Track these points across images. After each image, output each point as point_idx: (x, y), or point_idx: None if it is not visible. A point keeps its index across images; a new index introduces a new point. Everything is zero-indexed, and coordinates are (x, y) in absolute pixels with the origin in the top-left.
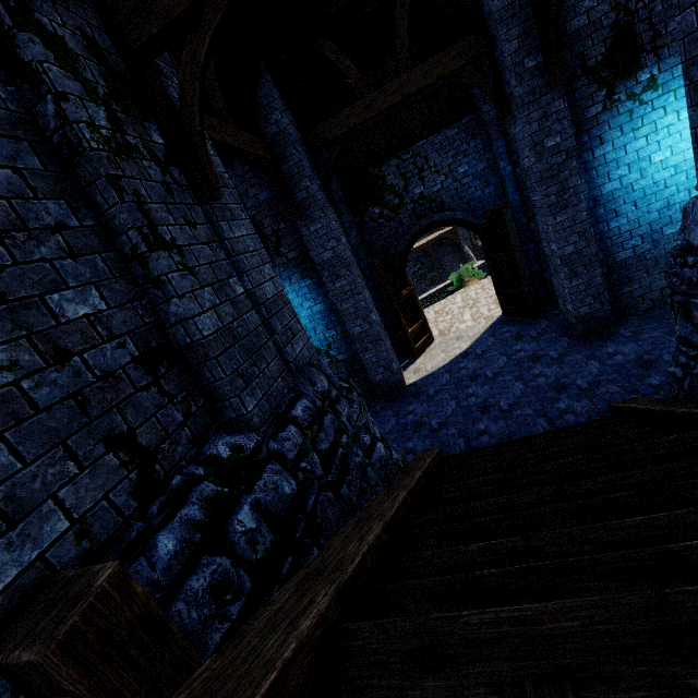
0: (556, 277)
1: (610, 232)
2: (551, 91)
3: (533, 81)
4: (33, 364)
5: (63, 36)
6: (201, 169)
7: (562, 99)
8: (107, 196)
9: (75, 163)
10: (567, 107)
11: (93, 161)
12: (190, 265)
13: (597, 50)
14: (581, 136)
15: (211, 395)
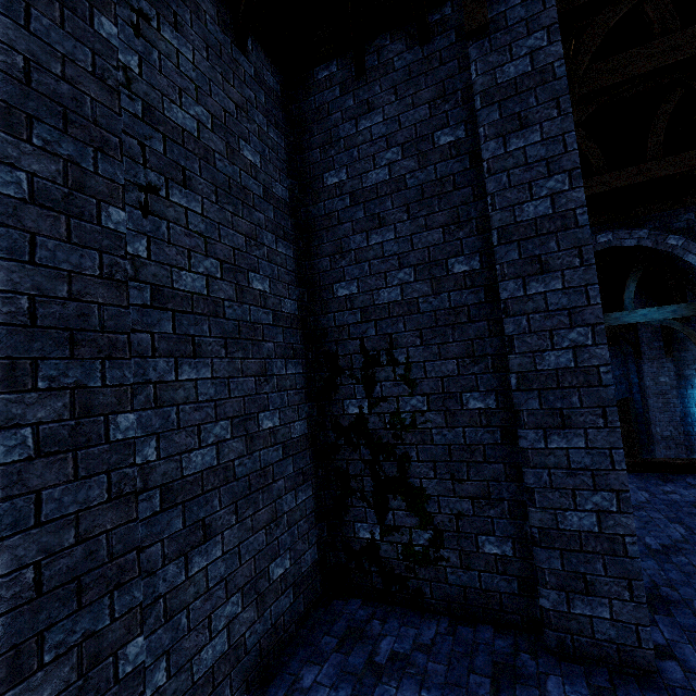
0: (657, 447)
1: (693, 433)
2: (665, 358)
3: (656, 351)
4: None
5: None
6: None
7: (670, 363)
8: None
9: None
10: (673, 367)
11: None
12: None
13: (692, 348)
14: (680, 381)
15: None
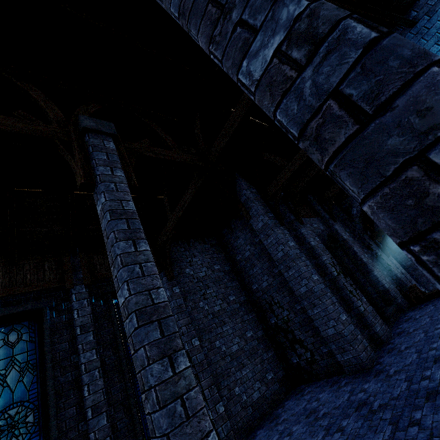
0: None
1: None
2: None
3: None
4: (386, 278)
5: (371, 243)
6: (386, 253)
7: None
8: (382, 260)
9: (377, 257)
10: None
11: (380, 257)
12: (393, 267)
13: None
14: None
15: (402, 286)
